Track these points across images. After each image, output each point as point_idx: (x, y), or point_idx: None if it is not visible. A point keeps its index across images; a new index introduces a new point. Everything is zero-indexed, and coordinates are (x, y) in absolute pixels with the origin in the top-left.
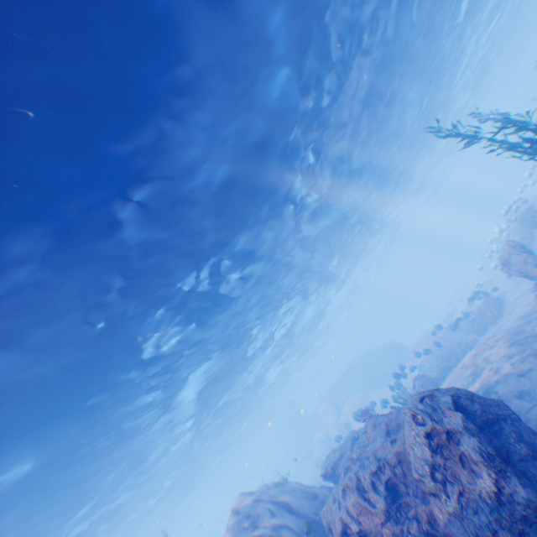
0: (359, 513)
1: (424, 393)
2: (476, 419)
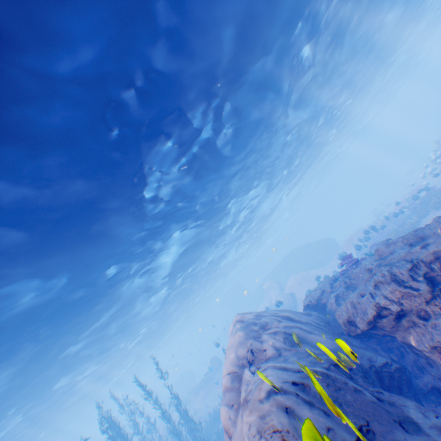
0: (400, 297)
1: None
2: None
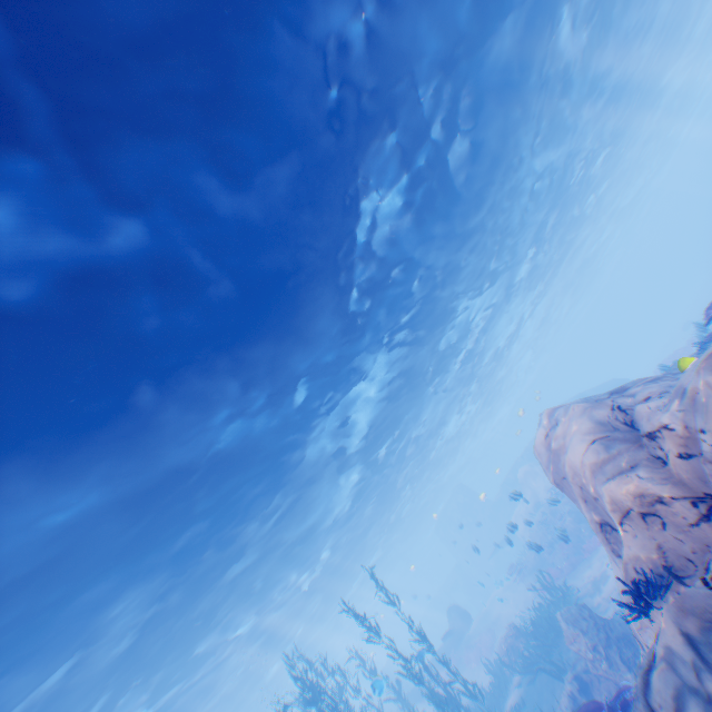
0: None
1: None
2: None
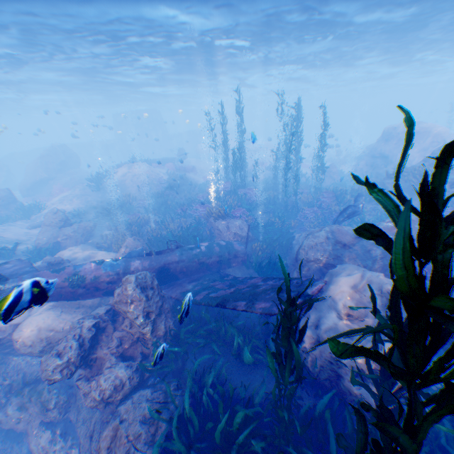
0: None
1: None
2: None
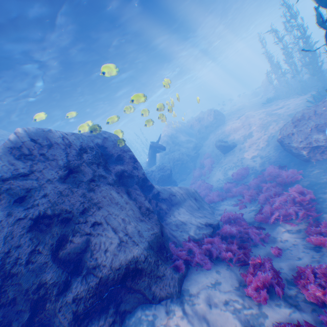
0: (193, 122)
1: (210, 109)
2: (215, 114)
